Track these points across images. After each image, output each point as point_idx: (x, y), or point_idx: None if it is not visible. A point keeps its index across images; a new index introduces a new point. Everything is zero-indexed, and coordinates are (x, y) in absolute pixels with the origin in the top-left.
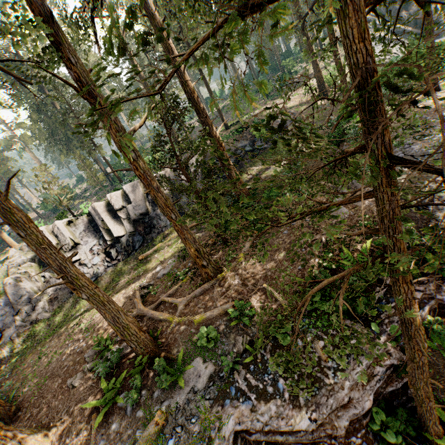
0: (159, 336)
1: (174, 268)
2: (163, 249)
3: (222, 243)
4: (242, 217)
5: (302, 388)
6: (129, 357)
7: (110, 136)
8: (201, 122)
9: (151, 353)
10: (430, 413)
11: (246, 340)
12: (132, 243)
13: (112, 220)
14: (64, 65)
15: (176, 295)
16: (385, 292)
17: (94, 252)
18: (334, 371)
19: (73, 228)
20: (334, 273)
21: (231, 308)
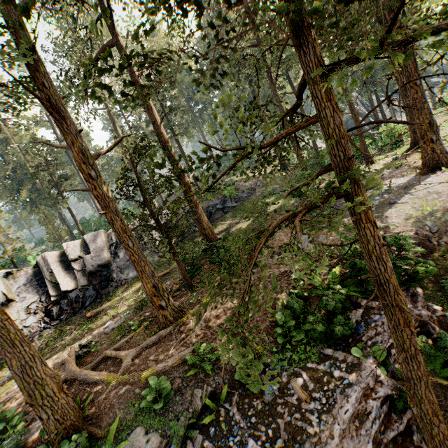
0: (89, 404)
1: (128, 320)
2: (118, 303)
3: (187, 287)
4: (210, 261)
5: (279, 446)
6: (36, 442)
7: (72, 154)
8: (173, 168)
9: (70, 429)
10: (446, 445)
11: (206, 392)
12: (82, 299)
13: (63, 272)
14: (38, 87)
15: (124, 349)
16: (362, 314)
17: (31, 311)
18: (318, 414)
19: (11, 281)
20: (307, 301)
21: (190, 355)
